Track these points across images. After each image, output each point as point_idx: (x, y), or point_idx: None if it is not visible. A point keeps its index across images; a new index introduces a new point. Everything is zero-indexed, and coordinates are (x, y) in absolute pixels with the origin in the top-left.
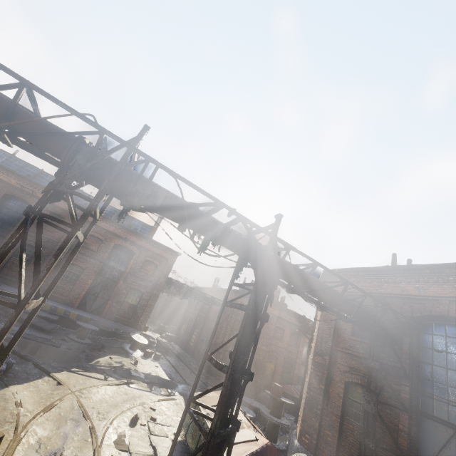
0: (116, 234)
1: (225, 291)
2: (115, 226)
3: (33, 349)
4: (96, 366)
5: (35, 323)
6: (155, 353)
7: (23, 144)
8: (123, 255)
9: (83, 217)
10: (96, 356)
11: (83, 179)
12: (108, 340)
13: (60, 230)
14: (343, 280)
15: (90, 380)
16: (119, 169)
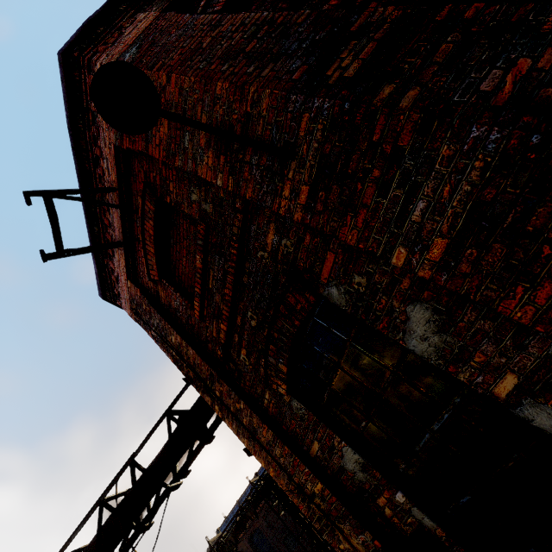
0: None
1: None
2: None
3: None
4: None
5: None
6: None
7: None
8: None
9: None
10: None
11: None
12: None
13: None
14: None
15: None
16: None
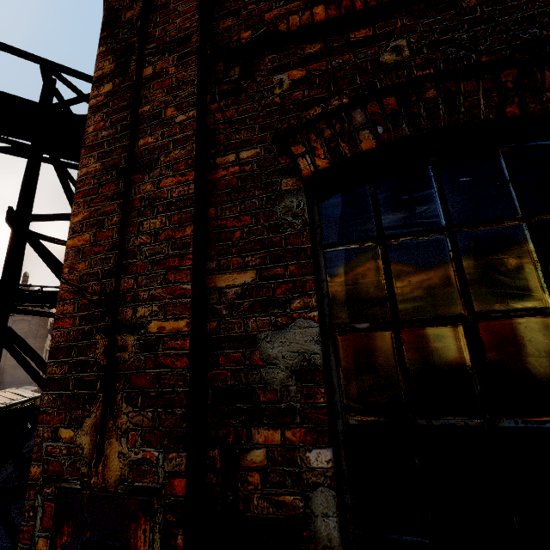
0: None
1: None
2: None
3: None
4: None
5: None
6: None
7: None
8: None
9: None
10: None
11: None
12: None
13: None
14: None
15: None
16: None
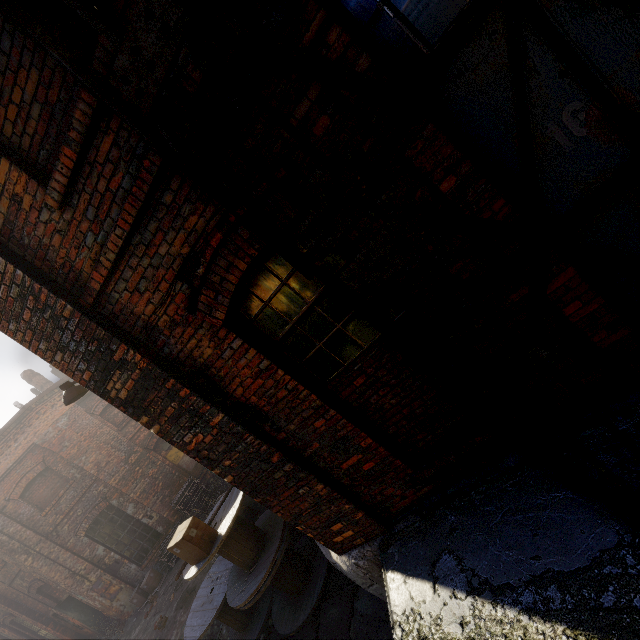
0: None
1: None
2: None
3: None
4: None
5: None
6: None
7: None
8: None
9: None
10: None
11: None
12: None
13: None
14: None
15: None
16: None
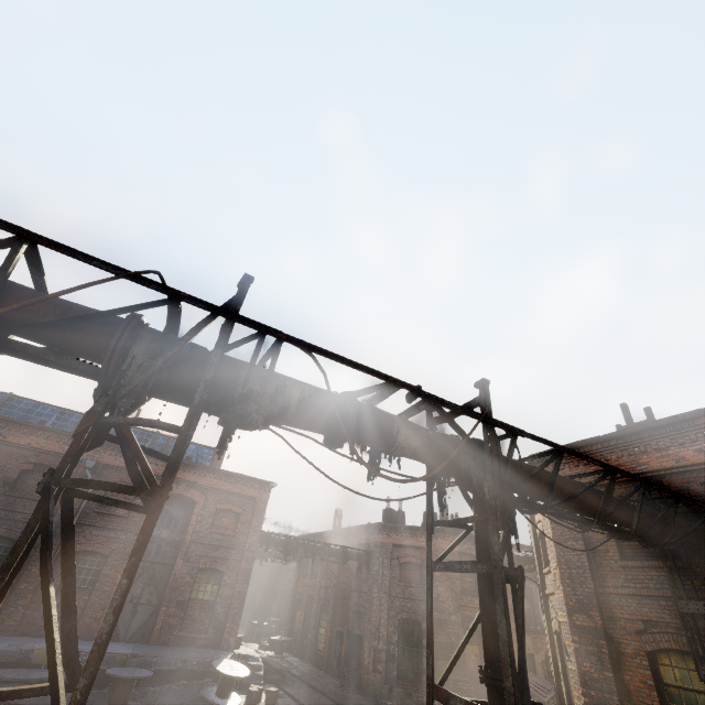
0: (159, 476)
1: (360, 530)
2: (156, 463)
3: None
4: None
5: (21, 701)
6: (267, 689)
7: (24, 348)
8: (176, 511)
9: (172, 468)
10: None
11: (147, 392)
12: (172, 690)
13: (110, 504)
14: (607, 467)
15: None
16: (219, 359)
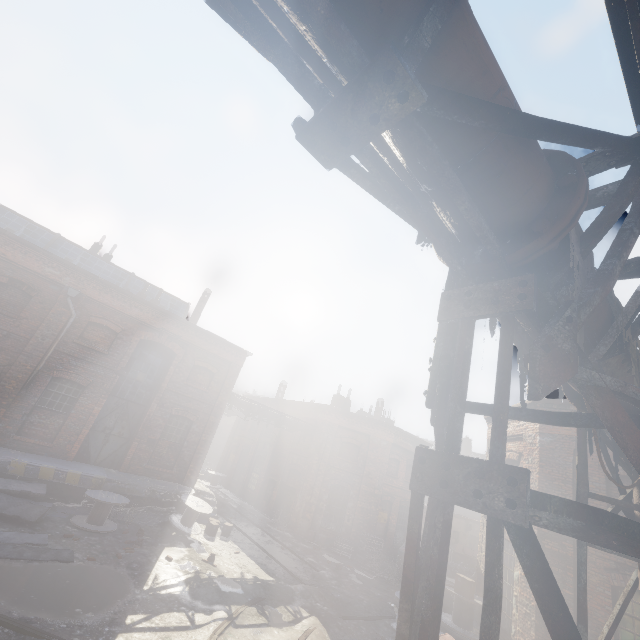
0: (142, 322)
1: (309, 407)
2: (141, 308)
3: (28, 587)
4: (158, 591)
5: (4, 511)
6: (225, 524)
7: (439, 160)
8: (154, 358)
9: None
10: (146, 564)
11: None
12: (140, 512)
13: None
14: None
15: (172, 639)
16: None
